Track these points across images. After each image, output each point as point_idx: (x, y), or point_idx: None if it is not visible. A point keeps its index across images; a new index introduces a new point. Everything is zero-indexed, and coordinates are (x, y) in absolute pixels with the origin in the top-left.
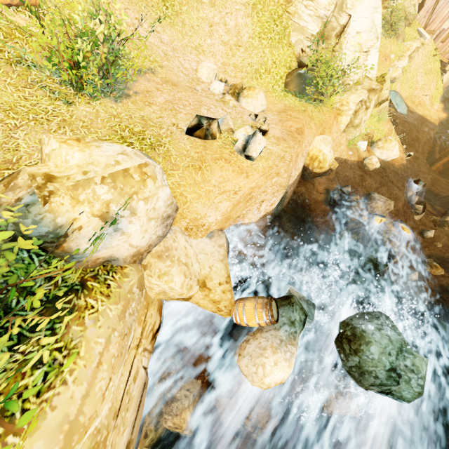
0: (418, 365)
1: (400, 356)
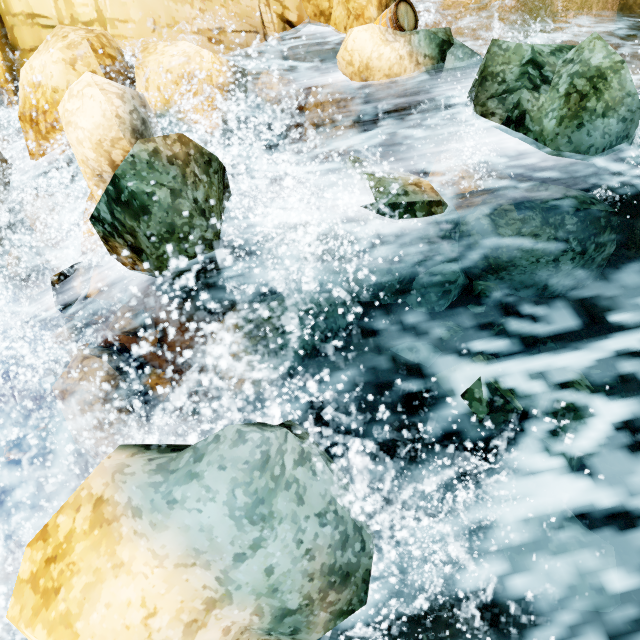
0: (584, 46)
1: (564, 55)
